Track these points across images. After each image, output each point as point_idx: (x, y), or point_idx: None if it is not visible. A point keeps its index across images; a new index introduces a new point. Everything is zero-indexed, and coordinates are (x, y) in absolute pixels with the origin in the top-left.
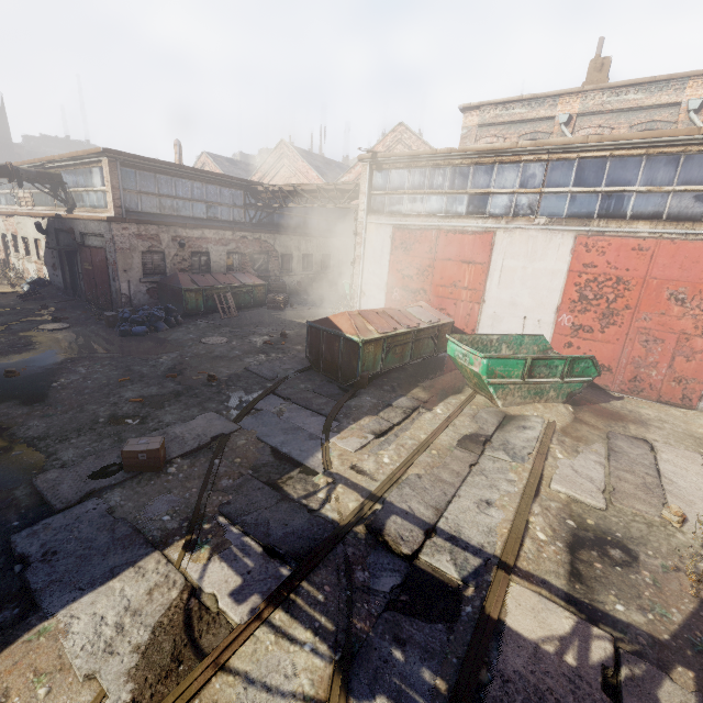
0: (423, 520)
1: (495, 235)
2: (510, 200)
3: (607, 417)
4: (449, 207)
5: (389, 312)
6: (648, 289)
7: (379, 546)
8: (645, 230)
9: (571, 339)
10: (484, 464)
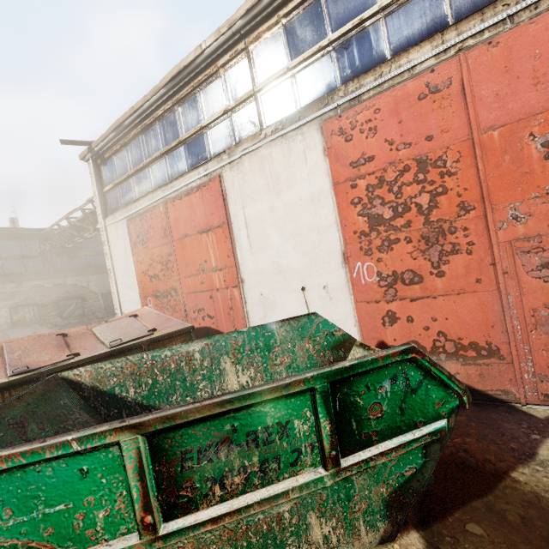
0: None
1: (223, 178)
2: (226, 125)
3: None
4: (171, 169)
5: (13, 345)
6: (489, 155)
7: None
8: (425, 55)
9: (390, 306)
10: None
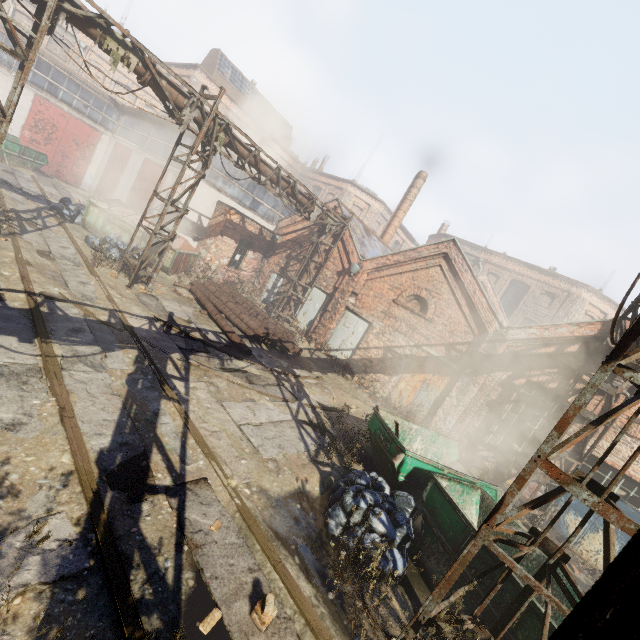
0: (17, 184)
1: None
2: None
3: (51, 182)
4: None
5: None
6: (66, 134)
7: (10, 186)
8: (66, 109)
9: (30, 145)
10: (20, 179)
